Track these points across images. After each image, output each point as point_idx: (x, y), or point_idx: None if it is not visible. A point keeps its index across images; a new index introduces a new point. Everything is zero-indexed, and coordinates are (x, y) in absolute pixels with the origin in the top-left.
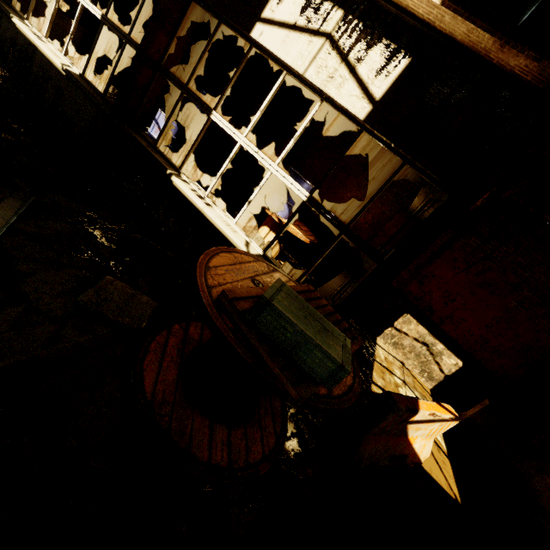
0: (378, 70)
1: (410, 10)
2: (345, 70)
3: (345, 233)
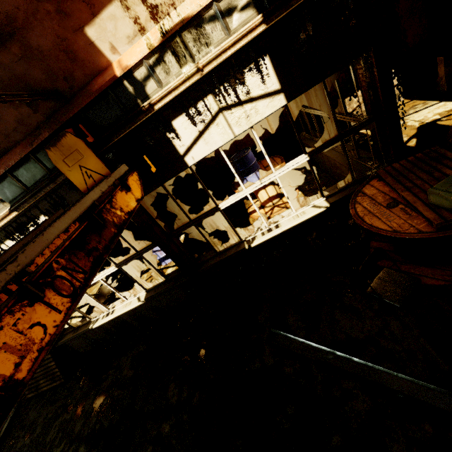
0: (262, 81)
1: (242, 46)
2: (248, 105)
3: (344, 137)
